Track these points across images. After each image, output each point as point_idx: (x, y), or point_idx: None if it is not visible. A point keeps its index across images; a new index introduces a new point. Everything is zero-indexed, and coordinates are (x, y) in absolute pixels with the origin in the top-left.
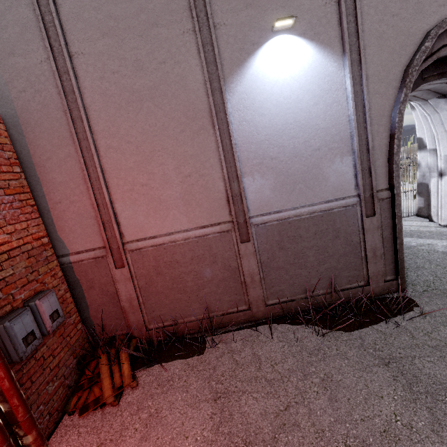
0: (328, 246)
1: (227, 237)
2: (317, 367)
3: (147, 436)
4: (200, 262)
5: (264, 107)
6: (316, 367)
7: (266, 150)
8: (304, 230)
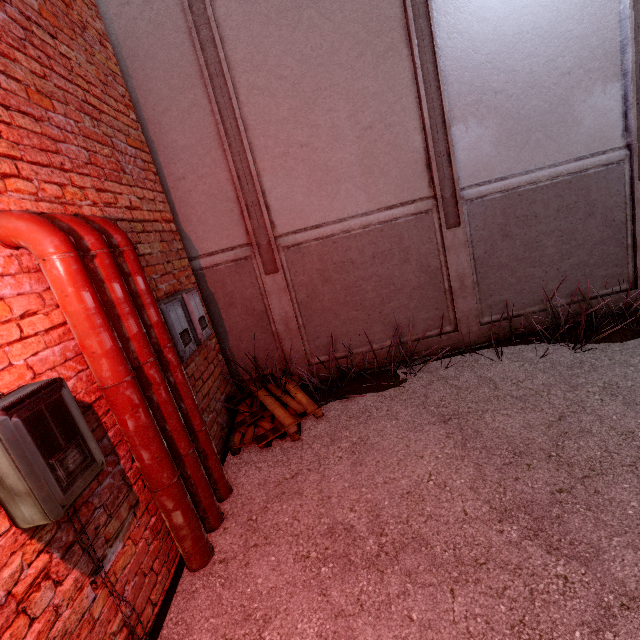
0: (577, 229)
1: (425, 222)
2: (587, 377)
3: (359, 461)
4: (386, 261)
5: (486, 6)
6: (587, 378)
7: (487, 79)
8: (541, 205)
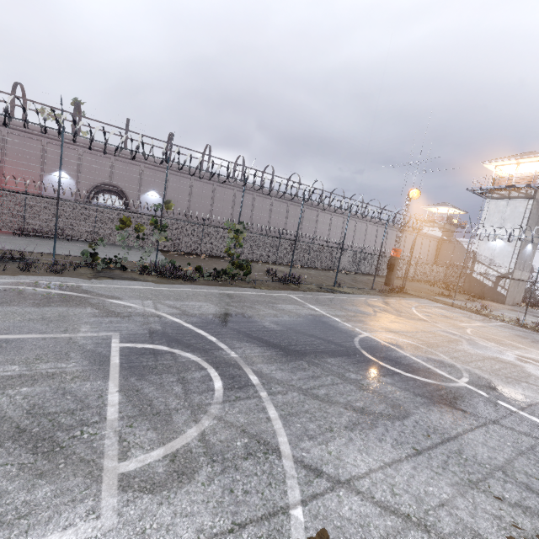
0: None
1: None
2: None
3: None
4: None
5: (54, 183)
6: None
7: (52, 191)
8: None
